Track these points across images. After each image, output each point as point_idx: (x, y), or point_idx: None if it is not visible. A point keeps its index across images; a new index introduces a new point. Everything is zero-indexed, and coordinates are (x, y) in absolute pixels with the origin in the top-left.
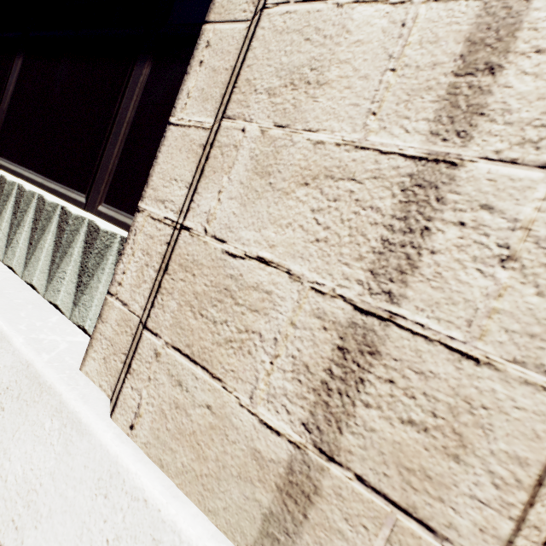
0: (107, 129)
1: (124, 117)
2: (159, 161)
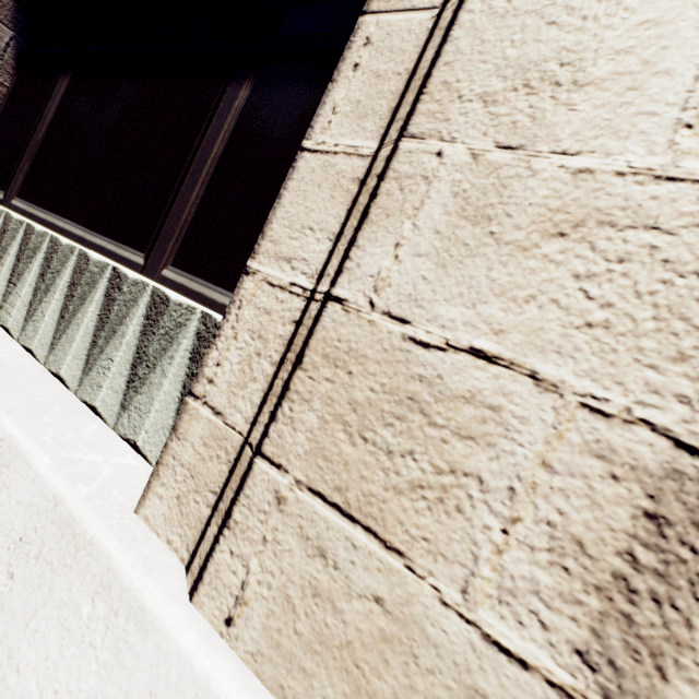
0: (183, 167)
1: (209, 152)
2: (284, 202)
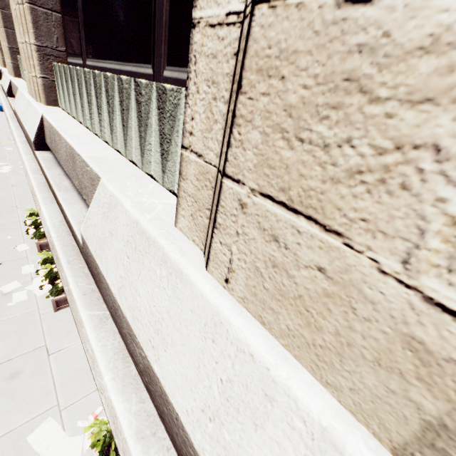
0: None
1: None
2: None
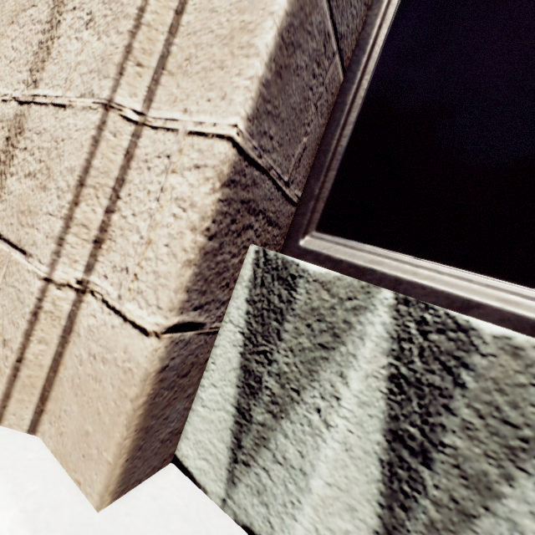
0: None
1: None
2: None
